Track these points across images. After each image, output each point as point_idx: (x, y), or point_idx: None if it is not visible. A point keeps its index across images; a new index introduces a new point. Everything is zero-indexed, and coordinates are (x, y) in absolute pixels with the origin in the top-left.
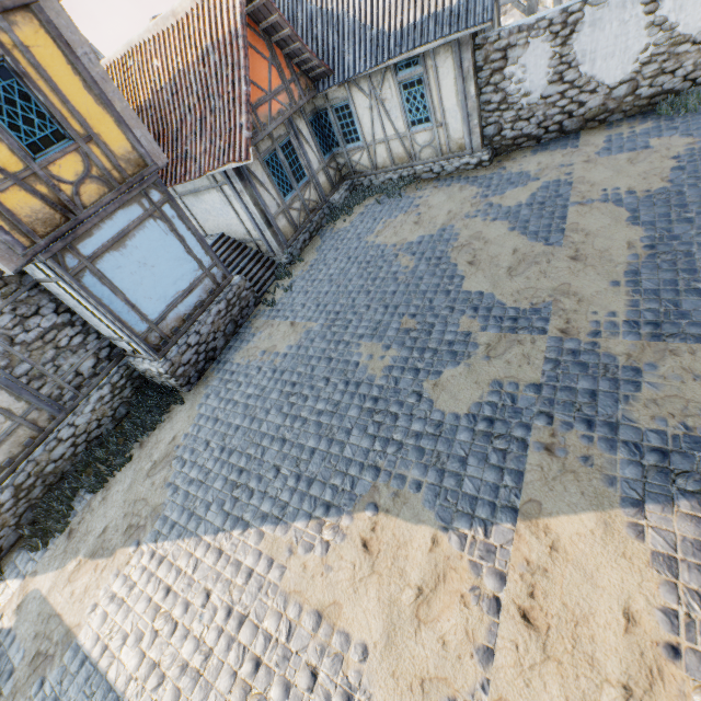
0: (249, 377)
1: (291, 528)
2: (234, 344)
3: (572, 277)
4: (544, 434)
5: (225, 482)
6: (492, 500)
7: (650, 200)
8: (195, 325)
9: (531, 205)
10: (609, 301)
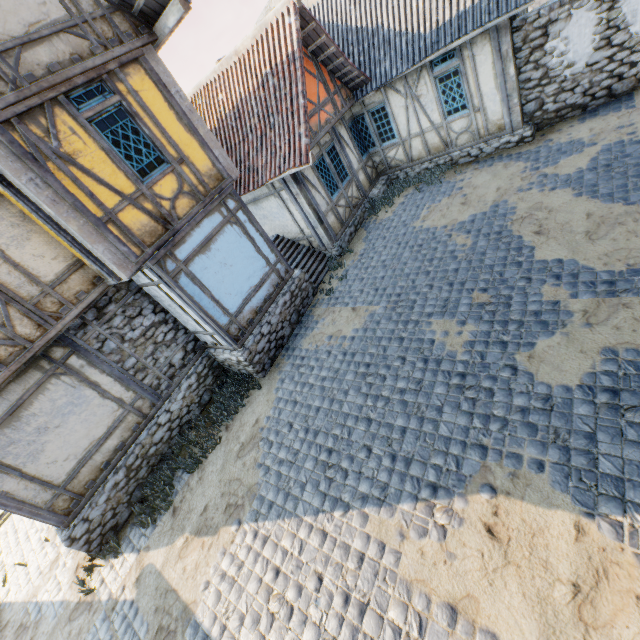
0: (320, 361)
1: (397, 510)
2: (299, 332)
3: None
4: None
5: (315, 462)
6: None
7: None
8: (266, 316)
9: (595, 169)
10: None
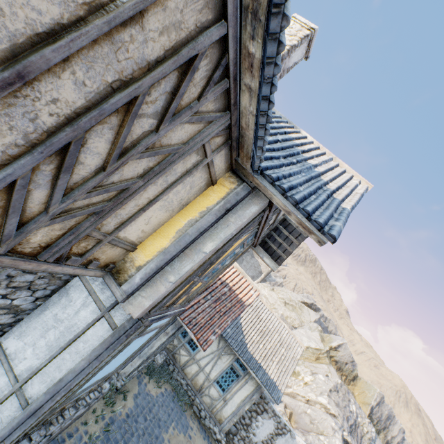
0: None
1: None
2: None
3: None
4: None
5: None
6: None
7: None
8: (59, 423)
9: None
10: None
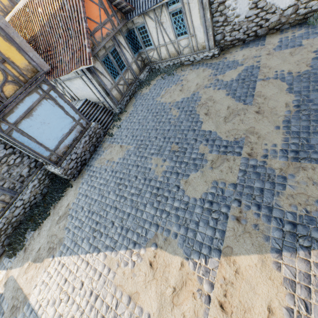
0: (101, 174)
1: (118, 253)
2: (95, 156)
3: (256, 123)
4: (236, 211)
5: (90, 228)
6: (209, 245)
7: (299, 78)
8: (74, 149)
9: (238, 80)
10: (273, 138)
